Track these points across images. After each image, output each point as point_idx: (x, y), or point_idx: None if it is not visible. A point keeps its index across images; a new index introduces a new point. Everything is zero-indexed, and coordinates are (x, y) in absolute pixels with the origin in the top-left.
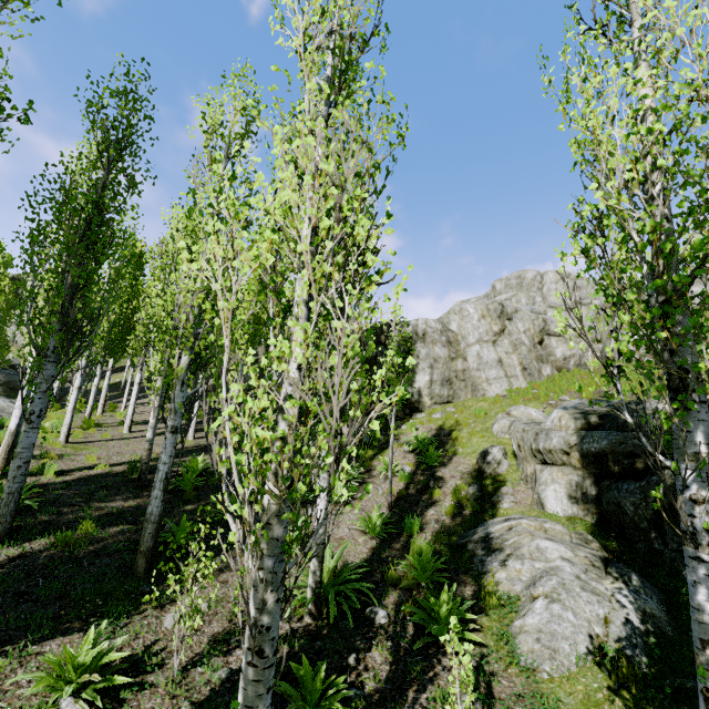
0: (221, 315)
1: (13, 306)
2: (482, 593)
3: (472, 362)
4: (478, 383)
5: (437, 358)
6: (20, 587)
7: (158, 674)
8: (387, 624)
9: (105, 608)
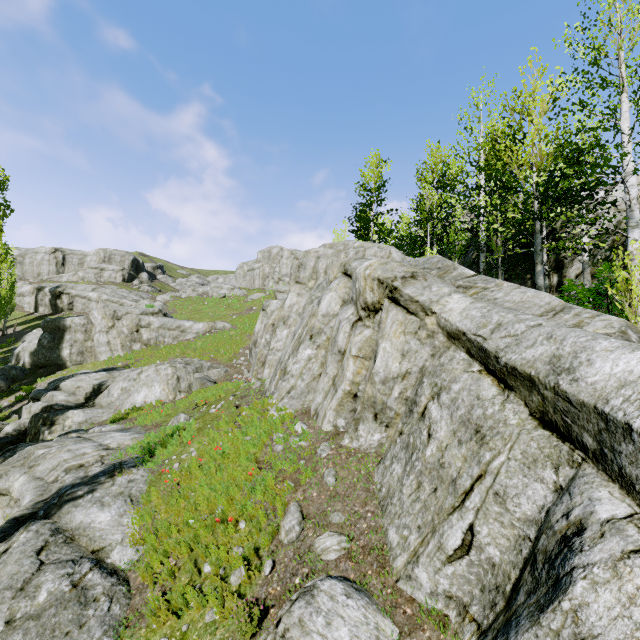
0: None
1: None
2: None
3: (95, 343)
4: (97, 354)
5: (77, 340)
6: None
7: None
8: None
9: None
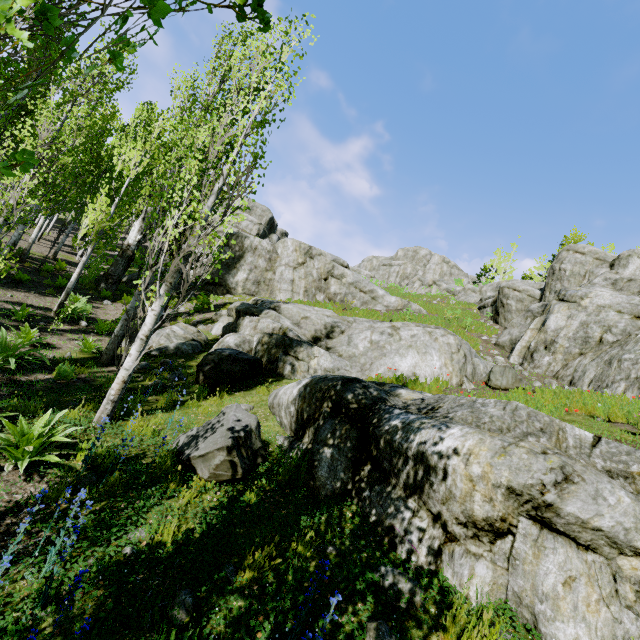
0: None
1: None
2: None
3: (277, 276)
4: (274, 290)
5: (258, 266)
6: None
7: None
8: (85, 327)
9: None
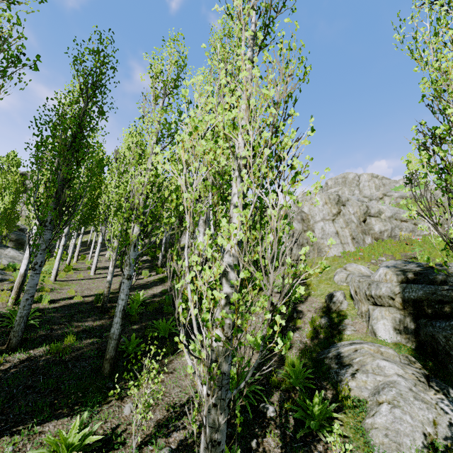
0: (184, 203)
1: (22, 191)
2: (339, 396)
3: (318, 233)
4: (321, 247)
5: (294, 230)
6: (28, 382)
7: (122, 450)
8: (275, 416)
9: (84, 399)
